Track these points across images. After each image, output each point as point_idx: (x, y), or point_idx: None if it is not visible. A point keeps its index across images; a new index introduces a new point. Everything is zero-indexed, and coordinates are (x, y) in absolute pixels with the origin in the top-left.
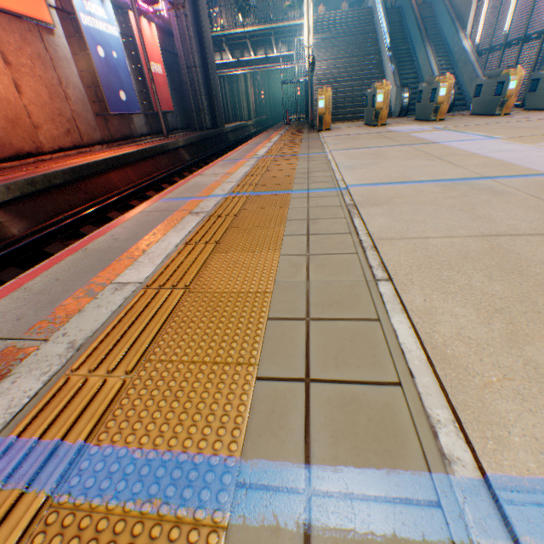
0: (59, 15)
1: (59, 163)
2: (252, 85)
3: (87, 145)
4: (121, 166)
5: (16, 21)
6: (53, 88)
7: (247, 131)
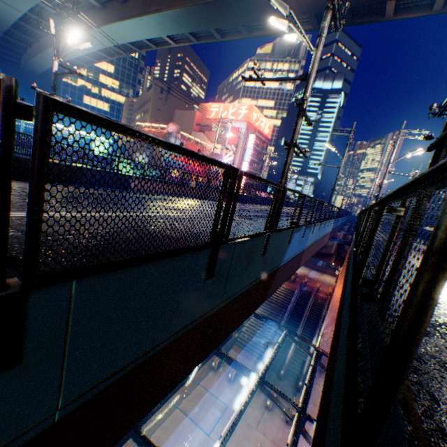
0: None
1: None
2: None
3: None
4: None
5: None
6: None
7: None
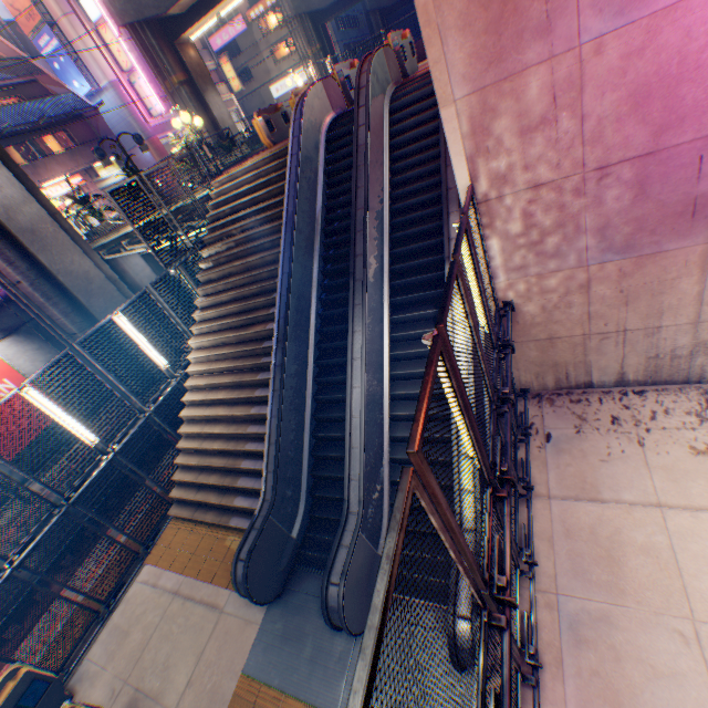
0: None
1: None
2: None
3: None
4: None
5: None
6: None
7: None
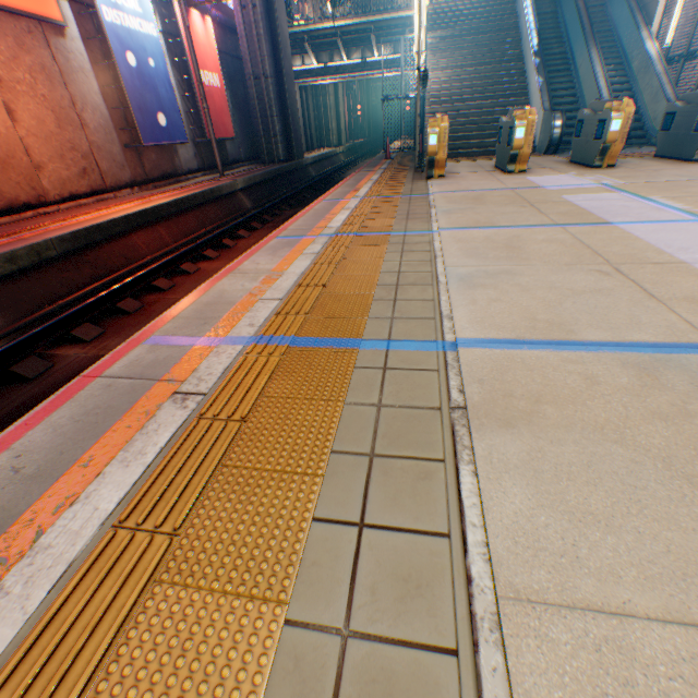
0: (74, 9)
1: (63, 221)
2: (345, 97)
3: (111, 189)
4: (151, 223)
5: (9, 19)
6: (63, 112)
7: (335, 161)
